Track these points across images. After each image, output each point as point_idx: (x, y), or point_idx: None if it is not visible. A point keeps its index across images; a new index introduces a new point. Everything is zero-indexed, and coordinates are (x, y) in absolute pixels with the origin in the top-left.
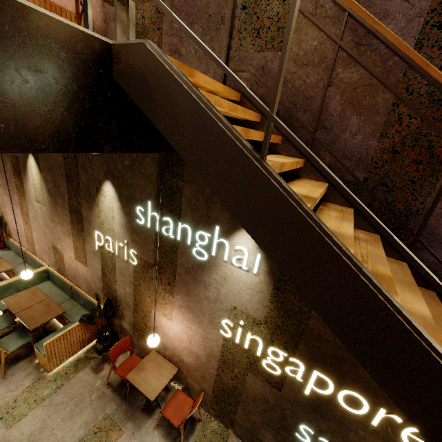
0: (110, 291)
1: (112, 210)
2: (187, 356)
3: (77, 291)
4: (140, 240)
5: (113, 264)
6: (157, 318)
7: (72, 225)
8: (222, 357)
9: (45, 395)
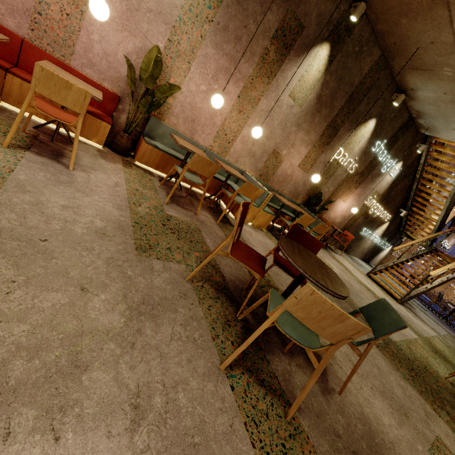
0: (315, 191)
1: (362, 138)
2: (339, 219)
3: (283, 195)
4: (364, 159)
5: (334, 172)
6: (338, 203)
7: (321, 137)
8: (356, 213)
9: (319, 255)
